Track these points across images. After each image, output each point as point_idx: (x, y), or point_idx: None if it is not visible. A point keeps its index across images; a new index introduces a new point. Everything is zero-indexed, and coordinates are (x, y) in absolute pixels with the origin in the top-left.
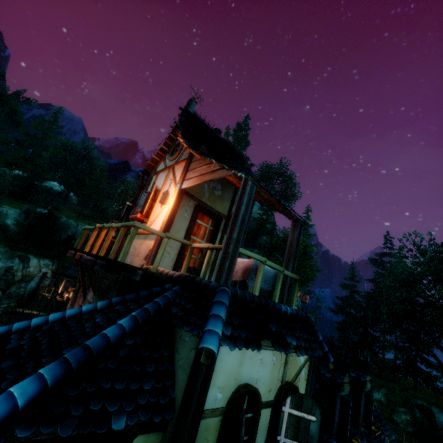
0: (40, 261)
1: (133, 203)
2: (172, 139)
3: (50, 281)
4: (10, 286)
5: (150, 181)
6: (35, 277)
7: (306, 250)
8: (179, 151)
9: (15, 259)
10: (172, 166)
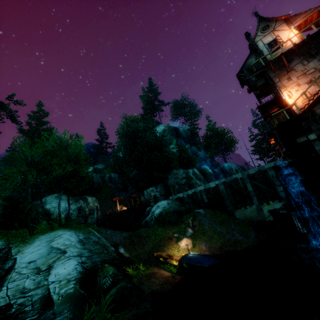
0: (92, 198)
1: (245, 62)
2: (258, 27)
3: (100, 212)
4: (87, 219)
5: (257, 45)
6: (94, 209)
7: (224, 132)
8: (271, 26)
9: (80, 201)
10: (273, 30)
